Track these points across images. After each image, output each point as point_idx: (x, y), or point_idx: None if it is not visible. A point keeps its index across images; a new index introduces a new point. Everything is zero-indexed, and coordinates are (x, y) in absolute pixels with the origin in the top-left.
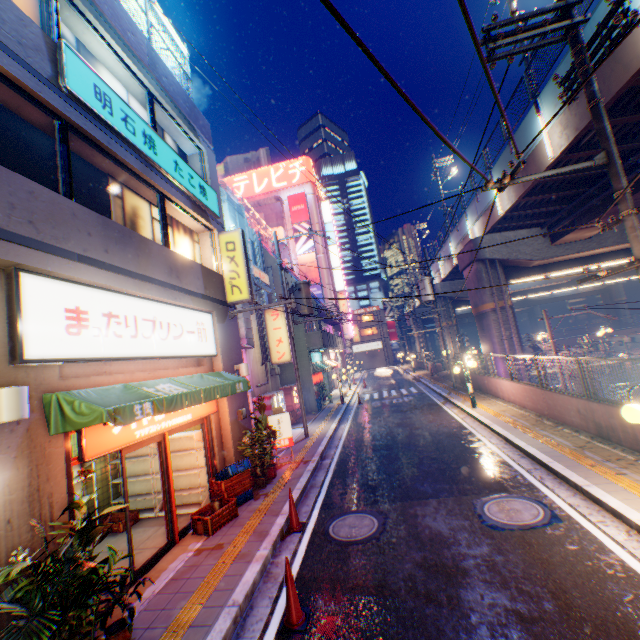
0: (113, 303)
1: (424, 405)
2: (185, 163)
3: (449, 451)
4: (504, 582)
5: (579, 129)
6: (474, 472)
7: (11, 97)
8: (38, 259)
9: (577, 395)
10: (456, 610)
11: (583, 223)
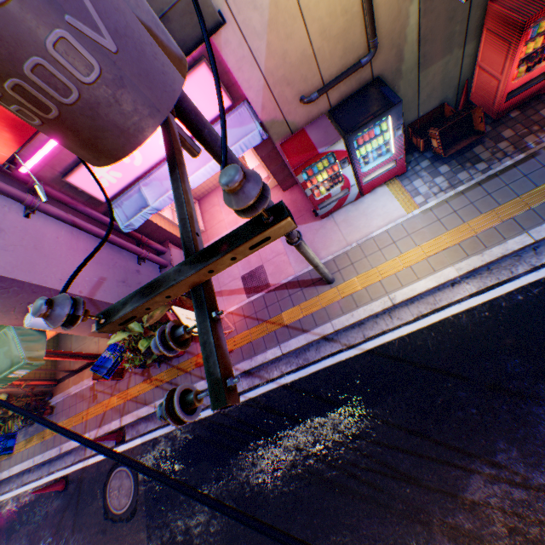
0: None
1: None
2: None
3: None
4: None
5: None
6: None
7: None
8: None
9: None
10: None
11: None
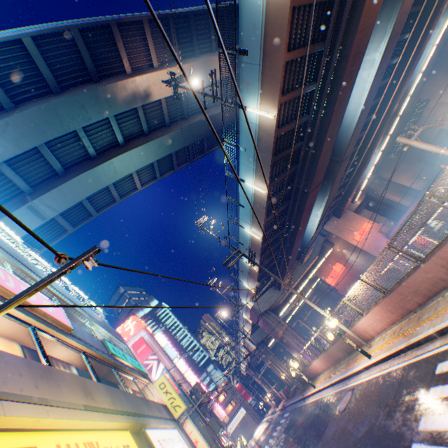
0: (160, 433)
1: (297, 411)
2: (131, 356)
3: (320, 411)
4: (351, 415)
5: (258, 260)
6: (331, 405)
7: (102, 368)
8: (146, 420)
9: (331, 343)
10: (347, 434)
11: (283, 278)
